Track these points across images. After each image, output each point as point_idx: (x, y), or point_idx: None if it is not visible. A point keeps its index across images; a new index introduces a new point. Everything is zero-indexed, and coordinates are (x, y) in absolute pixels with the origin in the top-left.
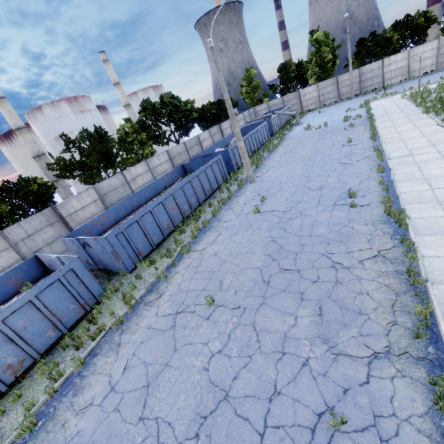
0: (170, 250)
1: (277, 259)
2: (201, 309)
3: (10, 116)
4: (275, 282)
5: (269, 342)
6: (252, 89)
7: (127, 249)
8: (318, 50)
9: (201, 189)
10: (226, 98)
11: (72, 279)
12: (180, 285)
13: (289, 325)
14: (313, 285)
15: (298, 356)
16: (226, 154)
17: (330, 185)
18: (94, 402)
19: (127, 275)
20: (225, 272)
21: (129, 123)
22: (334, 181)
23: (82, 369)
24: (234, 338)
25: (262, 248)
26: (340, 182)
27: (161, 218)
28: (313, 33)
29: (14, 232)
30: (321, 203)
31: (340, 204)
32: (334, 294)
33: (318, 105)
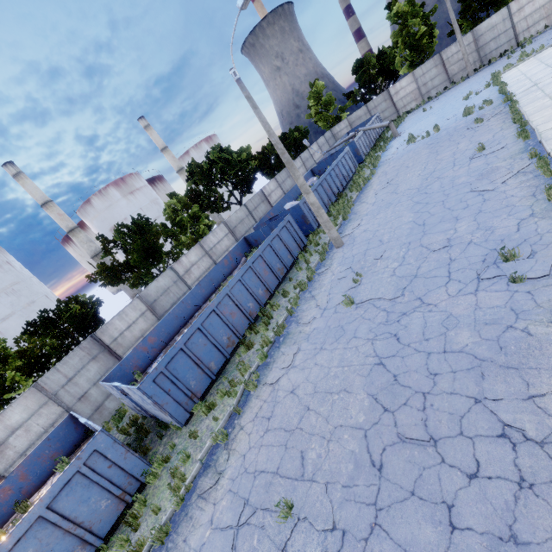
0: (233, 383)
1: (390, 409)
2: (273, 521)
3: (61, 219)
4: (392, 468)
5: None
6: (323, 107)
7: (174, 393)
8: (403, 26)
9: (269, 272)
10: (275, 143)
11: (98, 464)
12: (244, 457)
13: None
14: (469, 486)
15: None
16: (298, 211)
17: (463, 237)
18: None
19: (181, 429)
20: (309, 435)
21: (175, 198)
22: (468, 228)
23: None
24: None
25: (364, 381)
26: (481, 229)
27: (217, 333)
28: (391, 6)
29: (51, 379)
30: (453, 277)
31: (490, 277)
32: (521, 521)
33: (420, 101)
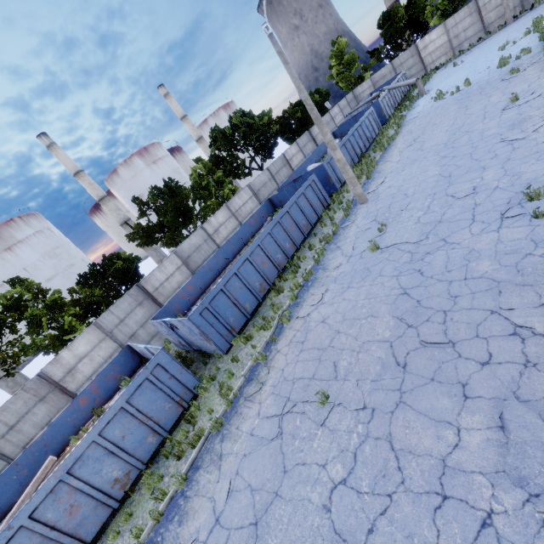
0: (267, 320)
1: (414, 325)
2: (312, 408)
3: (91, 188)
4: (415, 365)
5: (417, 473)
6: (345, 67)
7: (217, 326)
8: None
9: (296, 228)
10: (304, 99)
11: (161, 375)
12: (283, 370)
13: (448, 443)
14: (481, 370)
15: (471, 505)
16: (322, 171)
17: (489, 184)
18: (200, 537)
19: (223, 357)
20: (340, 350)
21: (200, 163)
22: (495, 176)
23: (185, 487)
24: (363, 461)
25: (389, 307)
26: (508, 176)
27: (250, 279)
28: None
29: (107, 319)
30: (477, 219)
31: (514, 215)
32: (524, 388)
33: (451, 55)
